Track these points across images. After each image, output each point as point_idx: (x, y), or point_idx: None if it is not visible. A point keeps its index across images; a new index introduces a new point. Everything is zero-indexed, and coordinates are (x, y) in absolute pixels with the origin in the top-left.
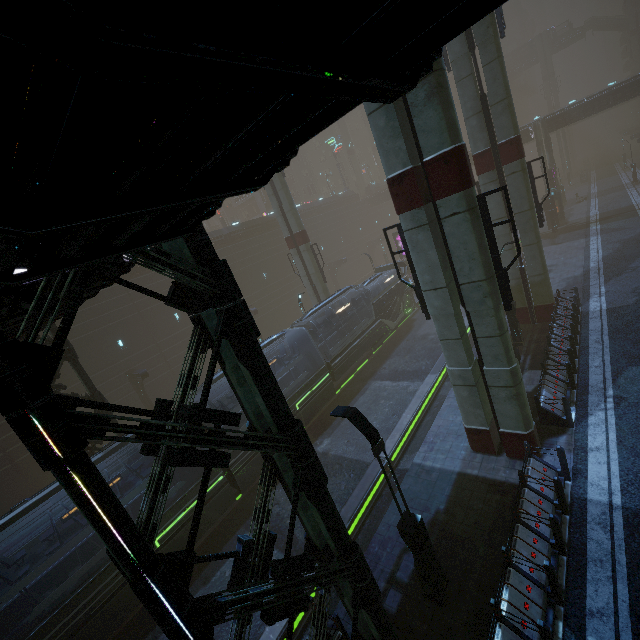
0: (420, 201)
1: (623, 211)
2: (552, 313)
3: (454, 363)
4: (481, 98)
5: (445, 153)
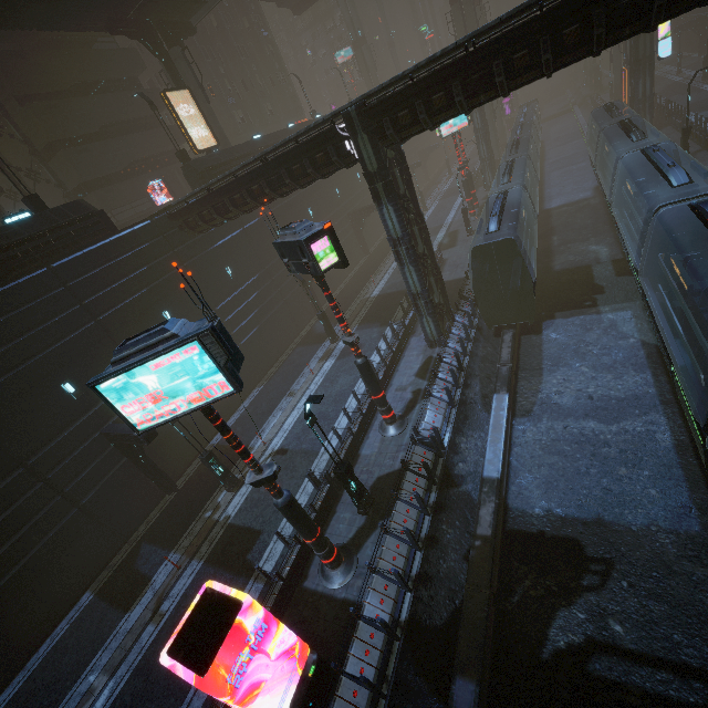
0: None
1: None
2: None
3: None
4: None
5: None
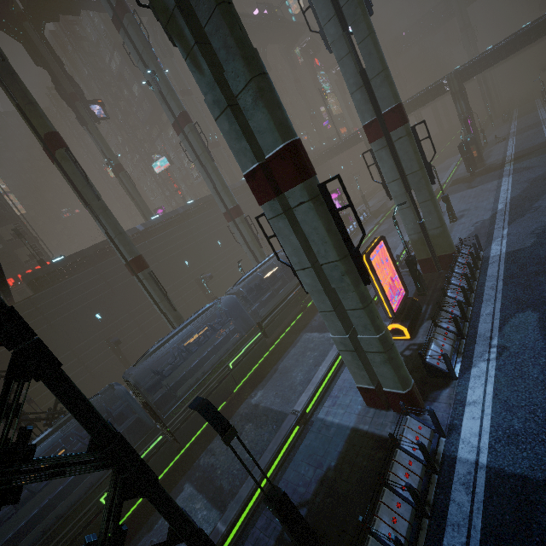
0: (272, 193)
1: (536, 148)
2: (454, 261)
3: (334, 331)
4: (360, 74)
5: (280, 150)
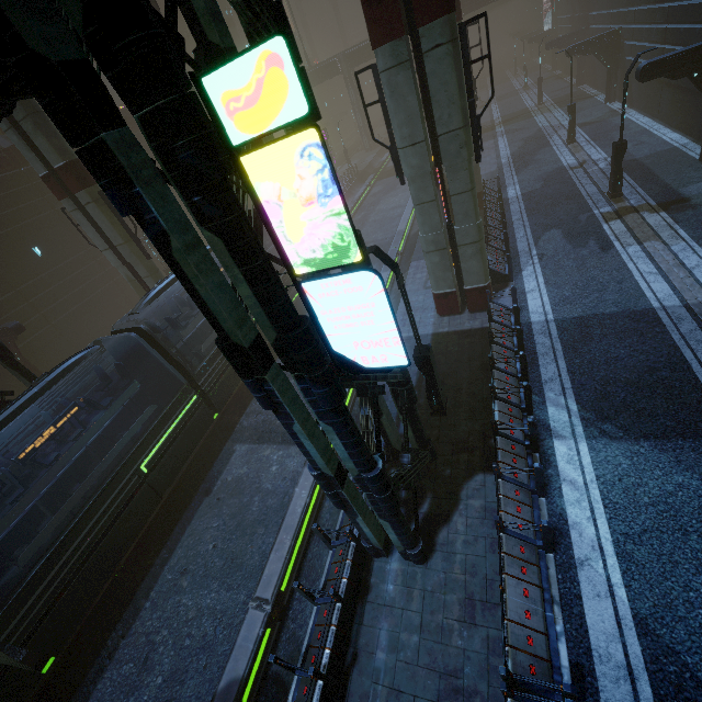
0: (402, 29)
1: (520, 114)
2: (481, 201)
3: (428, 229)
4: None
5: None
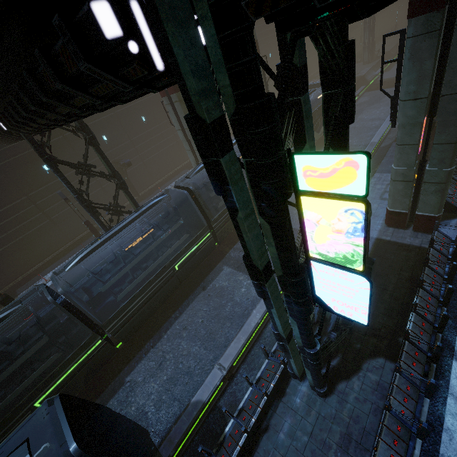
0: (443, 2)
1: None
2: None
3: (402, 164)
4: None
5: None
